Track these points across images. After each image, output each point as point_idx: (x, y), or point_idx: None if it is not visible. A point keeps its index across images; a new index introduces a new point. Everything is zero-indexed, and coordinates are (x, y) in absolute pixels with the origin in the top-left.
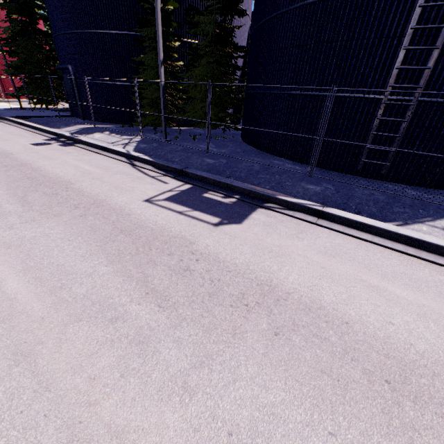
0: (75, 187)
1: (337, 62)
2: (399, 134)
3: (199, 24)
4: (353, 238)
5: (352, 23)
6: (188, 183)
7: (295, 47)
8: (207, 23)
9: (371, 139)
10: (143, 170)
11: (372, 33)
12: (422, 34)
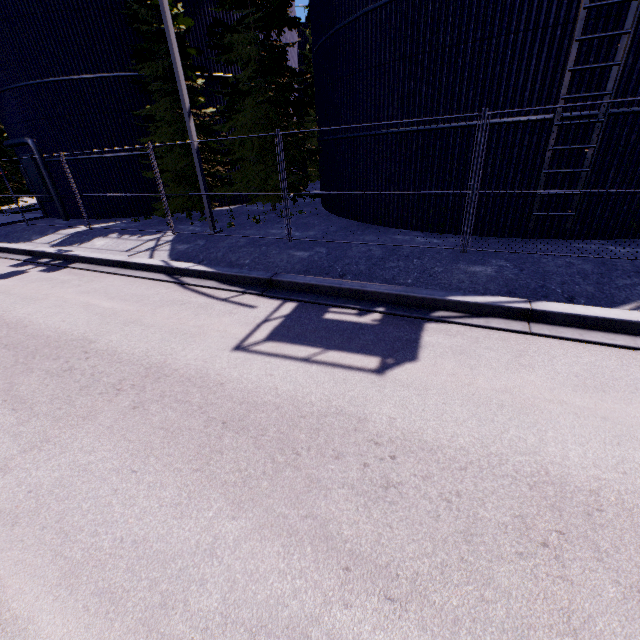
0: (99, 348)
1: (471, 75)
2: (584, 167)
3: (233, 47)
4: (604, 348)
5: (487, 12)
6: (288, 300)
7: (399, 61)
8: (246, 43)
9: (543, 182)
10: (202, 290)
11: (522, 24)
12: (598, 15)
